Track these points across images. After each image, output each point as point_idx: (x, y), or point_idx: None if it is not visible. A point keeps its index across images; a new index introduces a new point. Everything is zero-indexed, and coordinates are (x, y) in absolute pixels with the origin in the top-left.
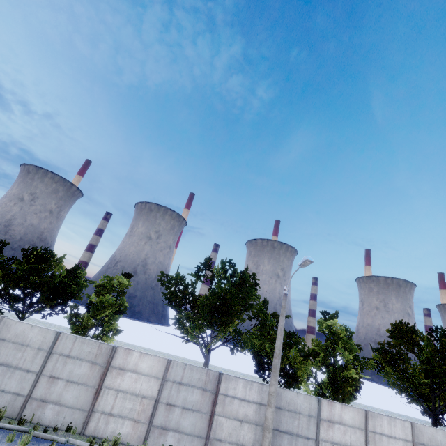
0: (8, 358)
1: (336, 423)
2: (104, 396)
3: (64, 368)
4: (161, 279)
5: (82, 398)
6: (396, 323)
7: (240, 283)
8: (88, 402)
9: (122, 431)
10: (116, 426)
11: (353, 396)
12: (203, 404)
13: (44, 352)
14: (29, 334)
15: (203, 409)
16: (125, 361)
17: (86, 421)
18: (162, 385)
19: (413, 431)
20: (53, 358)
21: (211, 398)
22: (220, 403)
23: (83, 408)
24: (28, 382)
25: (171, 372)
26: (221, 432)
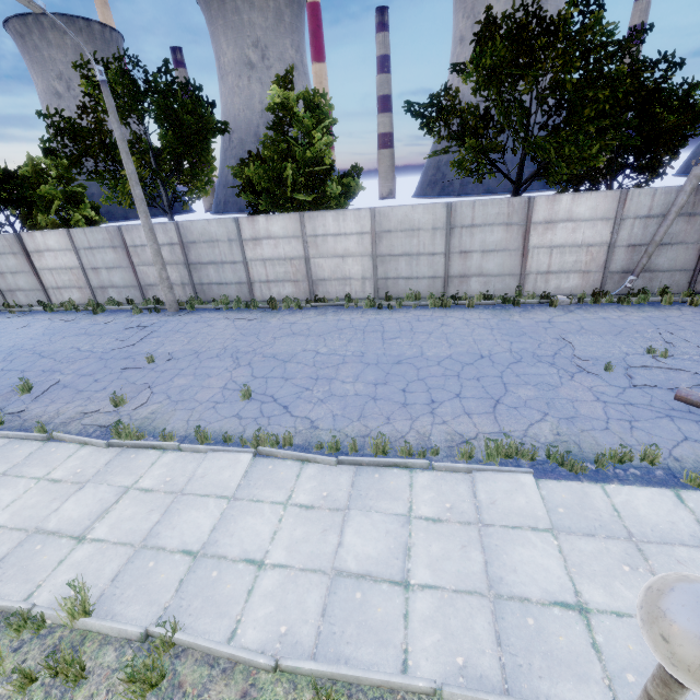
0: None
1: (264, 239)
2: (45, 276)
3: (1, 265)
4: None
5: (31, 282)
6: (483, 31)
7: (123, 93)
8: (37, 284)
9: (75, 297)
10: (69, 295)
11: (319, 203)
12: (121, 261)
13: None
14: None
15: (124, 264)
16: (36, 244)
17: (47, 297)
18: (77, 254)
19: (372, 219)
20: None
21: (124, 253)
22: (135, 255)
23: (38, 289)
24: None
25: (77, 241)
26: (149, 279)
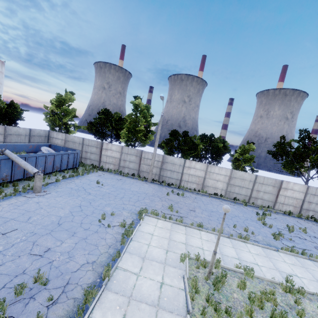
0: (239, 184)
1: None
2: (280, 198)
3: (261, 188)
4: (275, 145)
5: (271, 198)
6: None
7: None
8: (274, 199)
9: (289, 209)
10: (286, 208)
11: None
12: None
13: (252, 182)
14: (244, 175)
15: None
16: (287, 186)
17: (274, 205)
18: (306, 195)
19: None
20: (256, 184)
21: None
22: None
23: (272, 201)
24: (249, 192)
25: (309, 190)
26: None
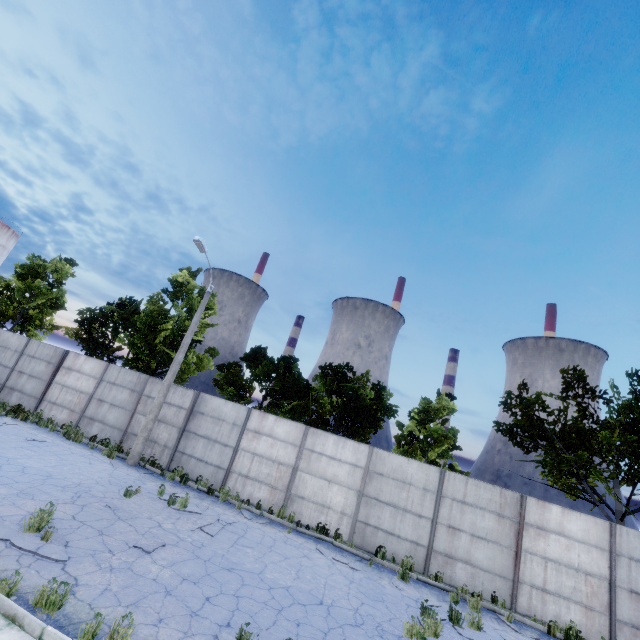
0: (392, 497)
1: None
2: (527, 563)
3: (463, 518)
4: (505, 401)
5: (498, 561)
6: None
7: None
8: (508, 568)
9: (569, 617)
10: (558, 609)
11: None
12: None
13: (432, 495)
14: (408, 469)
15: None
16: (542, 517)
17: (514, 594)
18: (613, 560)
19: None
20: (445, 503)
21: None
22: None
23: (503, 574)
24: (424, 529)
25: (620, 542)
26: None
